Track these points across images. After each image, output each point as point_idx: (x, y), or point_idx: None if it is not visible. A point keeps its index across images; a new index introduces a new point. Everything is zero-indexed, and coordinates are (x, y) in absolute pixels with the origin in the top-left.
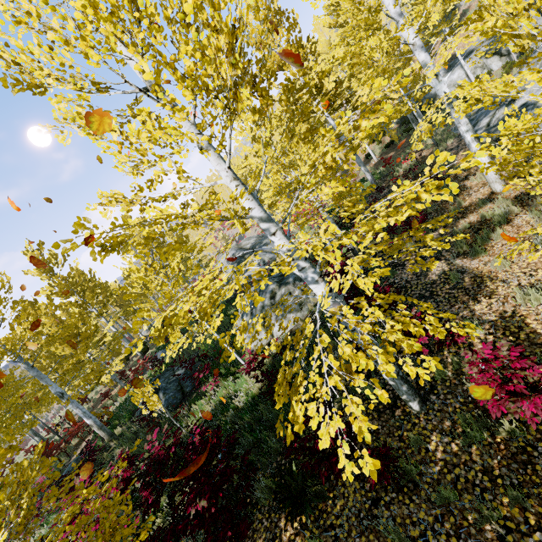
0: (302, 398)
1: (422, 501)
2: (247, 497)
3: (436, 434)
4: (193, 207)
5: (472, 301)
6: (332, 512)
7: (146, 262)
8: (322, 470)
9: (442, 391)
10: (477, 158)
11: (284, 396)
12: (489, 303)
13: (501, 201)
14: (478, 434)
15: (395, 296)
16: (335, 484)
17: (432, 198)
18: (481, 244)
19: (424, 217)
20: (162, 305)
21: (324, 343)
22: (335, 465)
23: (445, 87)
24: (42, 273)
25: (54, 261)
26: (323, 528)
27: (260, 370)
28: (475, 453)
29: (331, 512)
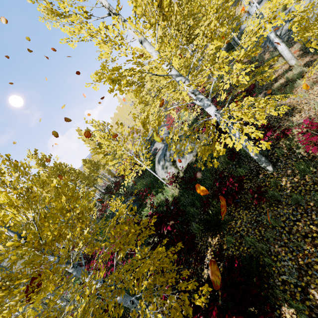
0: (220, 141)
1: (284, 206)
2: (189, 229)
3: (284, 177)
4: (155, 49)
5: (290, 117)
6: (236, 227)
7: (106, 133)
8: (229, 197)
9: (283, 159)
10: (278, 47)
11: (207, 152)
12: (300, 115)
13: (296, 67)
14: (307, 168)
15: (255, 98)
16: (234, 215)
17: (272, 25)
18: (289, 90)
19: (253, 89)
20: (141, 112)
21: (225, 117)
22: (236, 195)
23: (255, 9)
24: (40, 166)
25: (45, 158)
26: (233, 234)
27: (177, 183)
28: (307, 178)
29: (235, 227)
